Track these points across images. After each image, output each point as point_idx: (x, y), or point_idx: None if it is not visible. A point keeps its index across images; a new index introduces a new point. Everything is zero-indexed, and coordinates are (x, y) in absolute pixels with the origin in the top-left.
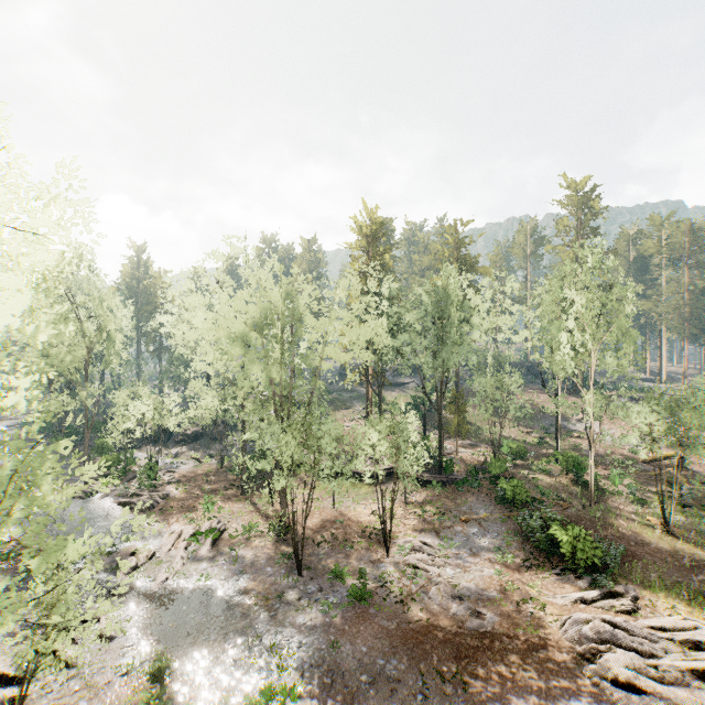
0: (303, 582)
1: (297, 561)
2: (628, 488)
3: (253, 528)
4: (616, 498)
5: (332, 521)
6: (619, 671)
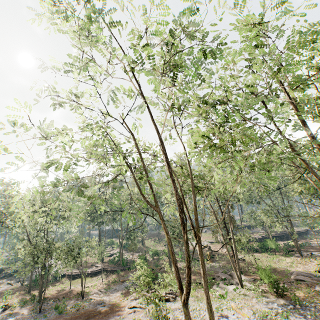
0: (40, 313)
1: (39, 304)
2: (183, 258)
3: (26, 301)
4: (180, 263)
5: (66, 293)
6: (133, 304)
